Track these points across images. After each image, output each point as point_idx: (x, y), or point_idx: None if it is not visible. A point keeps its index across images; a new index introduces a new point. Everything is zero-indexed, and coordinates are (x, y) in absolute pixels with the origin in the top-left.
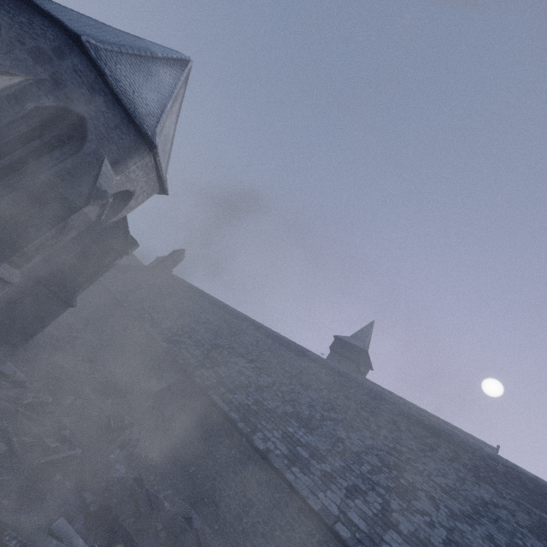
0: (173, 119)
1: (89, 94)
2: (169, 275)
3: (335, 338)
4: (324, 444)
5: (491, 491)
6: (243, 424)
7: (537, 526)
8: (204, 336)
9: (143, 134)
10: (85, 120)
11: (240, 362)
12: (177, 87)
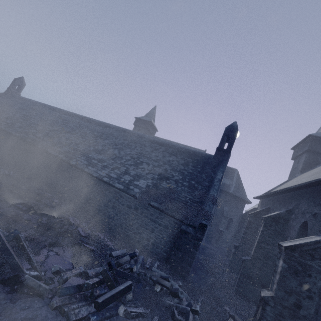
0: None
1: None
2: (18, 97)
3: (136, 119)
4: (106, 157)
5: (174, 157)
6: (65, 158)
7: (185, 163)
8: (45, 127)
9: None
10: None
11: (67, 135)
12: None
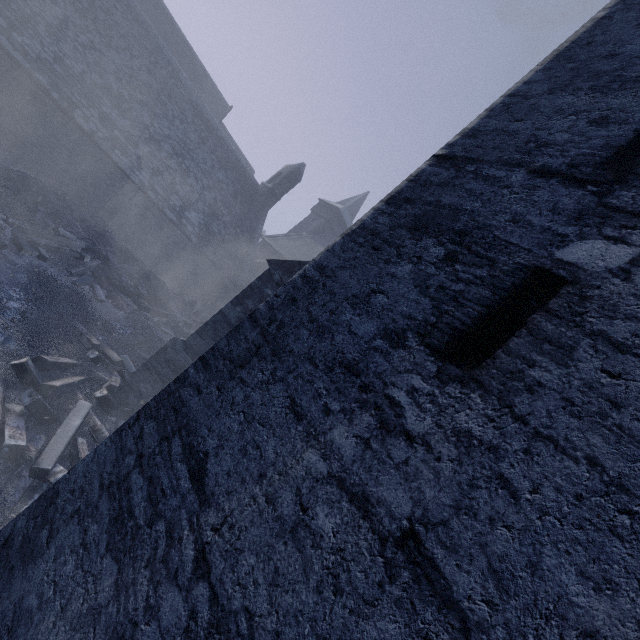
0: None
1: None
2: None
3: None
4: (135, 130)
5: (224, 174)
6: (57, 95)
7: (234, 193)
8: None
9: None
10: None
11: None
12: None
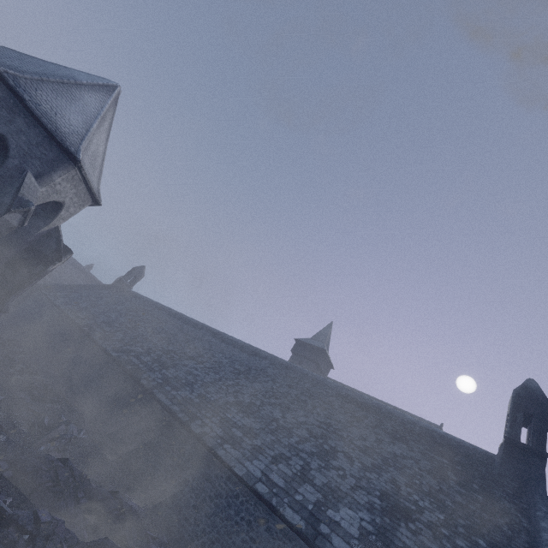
0: (102, 137)
1: (9, 116)
2: (128, 292)
3: (296, 341)
4: (259, 424)
5: (403, 447)
6: (183, 414)
7: (435, 469)
8: (157, 344)
9: (66, 150)
10: (7, 139)
11: (190, 364)
12: (104, 109)
